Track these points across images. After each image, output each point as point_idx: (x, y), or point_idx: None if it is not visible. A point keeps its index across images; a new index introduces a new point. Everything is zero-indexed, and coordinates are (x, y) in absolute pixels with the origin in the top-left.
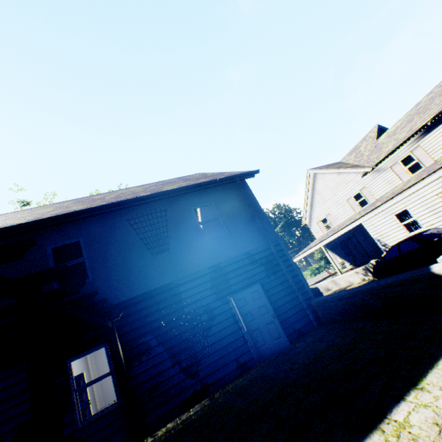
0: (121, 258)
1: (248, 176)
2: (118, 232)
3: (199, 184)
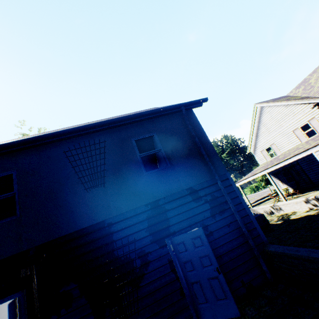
0: (52, 193)
1: (195, 105)
2: (53, 164)
3: (141, 113)
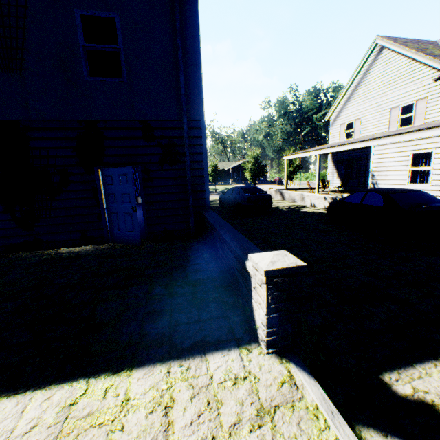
0: None
1: None
2: None
3: None
